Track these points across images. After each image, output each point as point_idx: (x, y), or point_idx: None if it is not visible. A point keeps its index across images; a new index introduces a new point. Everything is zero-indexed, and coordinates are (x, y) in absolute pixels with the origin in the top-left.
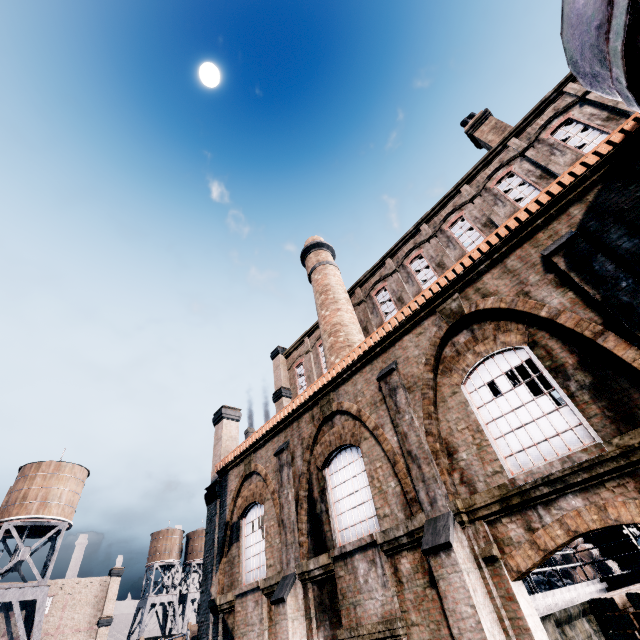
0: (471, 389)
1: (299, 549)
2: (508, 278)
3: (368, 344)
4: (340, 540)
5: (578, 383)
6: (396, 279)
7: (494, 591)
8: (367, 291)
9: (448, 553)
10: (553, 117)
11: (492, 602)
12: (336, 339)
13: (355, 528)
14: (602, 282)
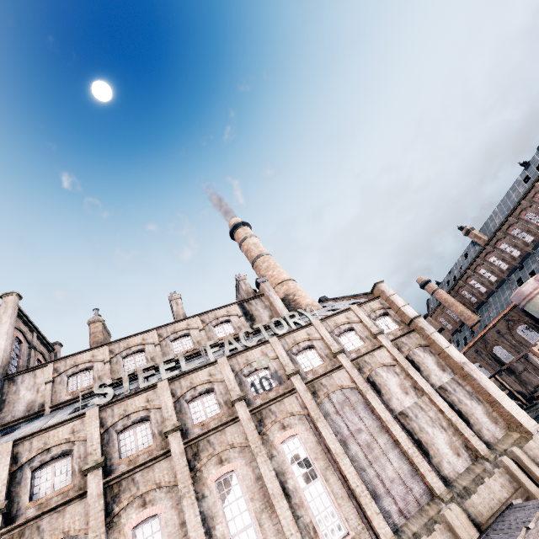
0: (518, 332)
1: (497, 367)
2: (515, 314)
3: (489, 327)
4: (506, 362)
5: (535, 330)
6: (467, 288)
7: (537, 358)
8: (456, 292)
9: (528, 357)
10: (497, 242)
11: (538, 360)
12: (464, 317)
13: (508, 359)
14: (532, 317)
